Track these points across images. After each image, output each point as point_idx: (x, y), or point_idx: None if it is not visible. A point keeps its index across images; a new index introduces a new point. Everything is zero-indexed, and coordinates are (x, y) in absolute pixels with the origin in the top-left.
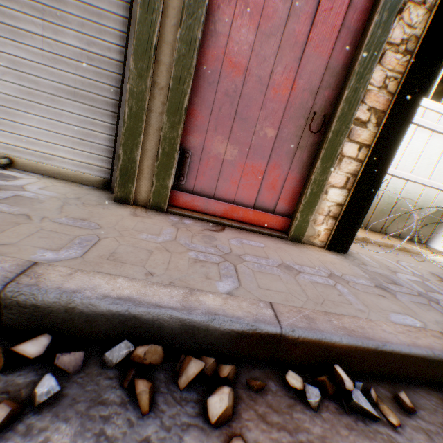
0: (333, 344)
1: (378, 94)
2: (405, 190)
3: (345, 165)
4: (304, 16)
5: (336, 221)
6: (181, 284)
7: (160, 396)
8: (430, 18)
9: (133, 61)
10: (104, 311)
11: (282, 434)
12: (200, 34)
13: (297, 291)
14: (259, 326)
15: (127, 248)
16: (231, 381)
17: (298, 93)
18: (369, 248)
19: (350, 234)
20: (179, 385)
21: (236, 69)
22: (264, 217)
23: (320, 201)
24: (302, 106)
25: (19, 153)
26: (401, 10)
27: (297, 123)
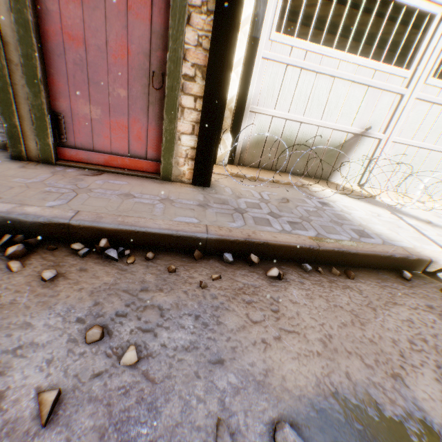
0: (105, 228)
1: (196, 52)
2: (302, 132)
3: (188, 115)
4: None
5: (194, 161)
6: (18, 202)
7: None
8: None
9: None
10: None
11: (50, 263)
12: (31, 16)
13: (113, 206)
14: (55, 219)
15: None
16: (34, 245)
17: (134, 57)
18: (249, 183)
19: (208, 172)
20: None
21: (76, 41)
22: (138, 163)
23: (177, 147)
24: (141, 68)
25: None
26: None
27: (142, 83)
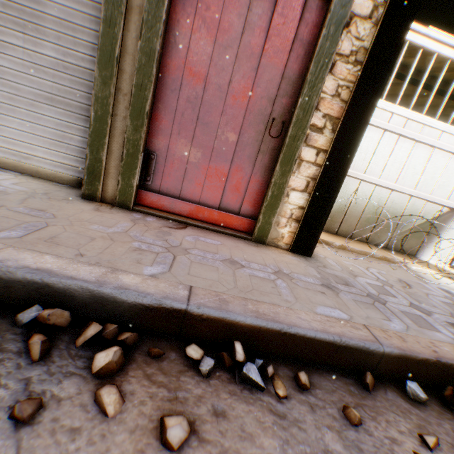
0: (238, 323)
1: (332, 102)
2: (391, 200)
3: (305, 169)
4: (258, 30)
5: (299, 224)
6: (107, 265)
7: (57, 351)
8: (377, 31)
9: (98, 70)
10: (21, 278)
11: (160, 390)
12: (158, 46)
13: (228, 280)
14: (165, 301)
15: (70, 235)
16: (129, 346)
17: (257, 100)
18: (344, 254)
19: (313, 238)
20: (77, 344)
21: (196, 78)
22: (228, 218)
23: (282, 204)
24: (261, 113)
25: (1, 152)
26: (348, 24)
27: (257, 128)
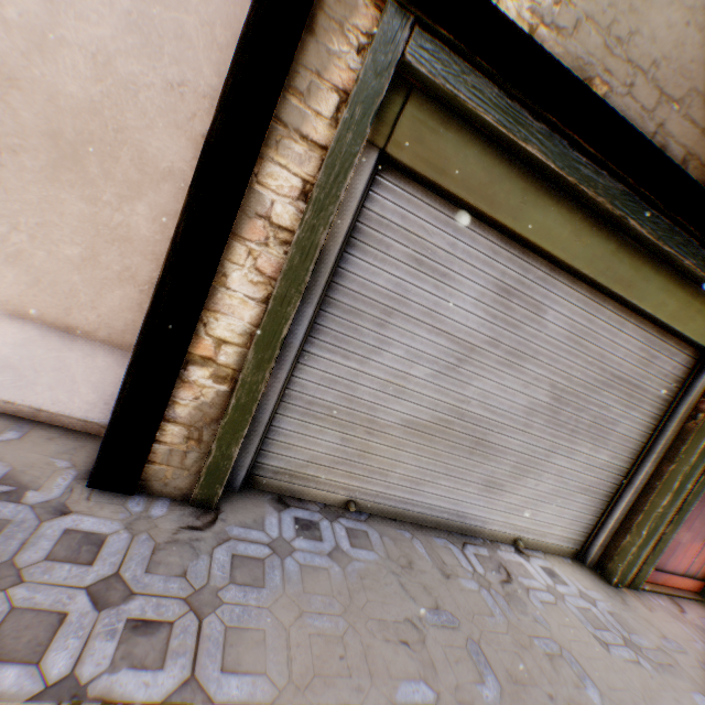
0: None
1: None
2: None
3: None
4: None
5: None
6: None
7: None
8: None
9: (669, 496)
10: None
11: None
12: None
13: None
14: None
15: None
16: None
17: None
18: None
19: None
20: None
21: None
22: (686, 582)
23: None
24: None
25: (525, 533)
26: None
27: None
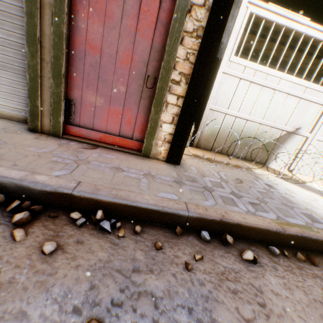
0: (102, 200)
1: (184, 64)
2: (247, 127)
3: (170, 109)
4: (132, 16)
5: (170, 144)
6: (30, 170)
7: None
8: (208, 15)
9: (27, 47)
10: None
11: (50, 232)
12: (65, 29)
13: (107, 178)
14: (59, 189)
15: (13, 154)
16: (38, 212)
17: (136, 64)
18: (208, 163)
19: (180, 153)
20: (7, 210)
21: (94, 50)
22: (125, 142)
23: (158, 132)
24: (140, 72)
25: None
26: (190, 11)
27: (138, 83)
